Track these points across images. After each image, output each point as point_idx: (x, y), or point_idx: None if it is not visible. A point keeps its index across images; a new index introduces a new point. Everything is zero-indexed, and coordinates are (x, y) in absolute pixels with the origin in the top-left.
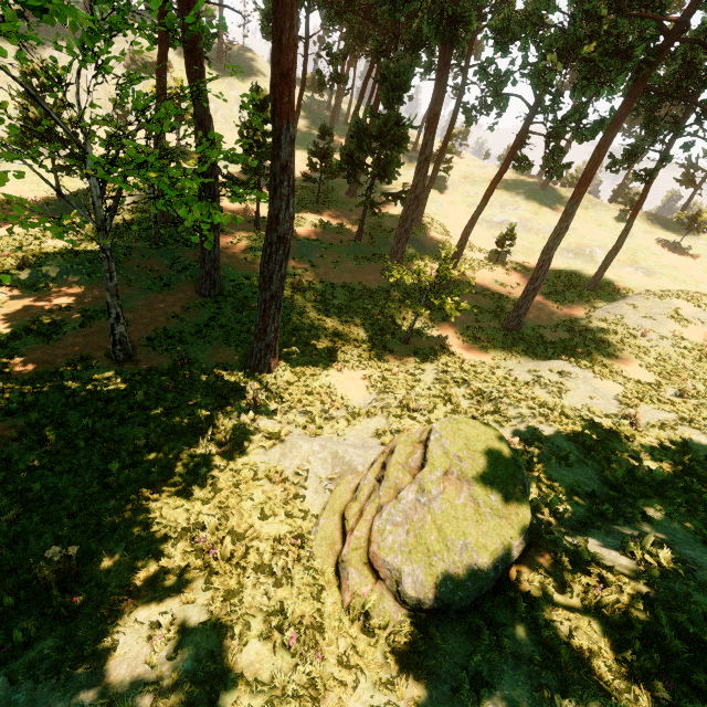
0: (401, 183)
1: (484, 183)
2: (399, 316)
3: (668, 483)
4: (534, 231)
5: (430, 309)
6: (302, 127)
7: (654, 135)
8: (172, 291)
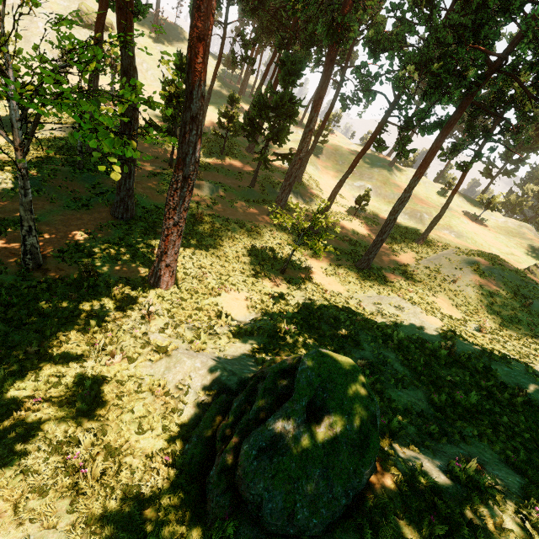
0: (289, 148)
1: (349, 156)
2: (278, 250)
3: (477, 406)
4: (382, 196)
5: (303, 247)
6: (216, 94)
7: (472, 138)
8: (89, 211)
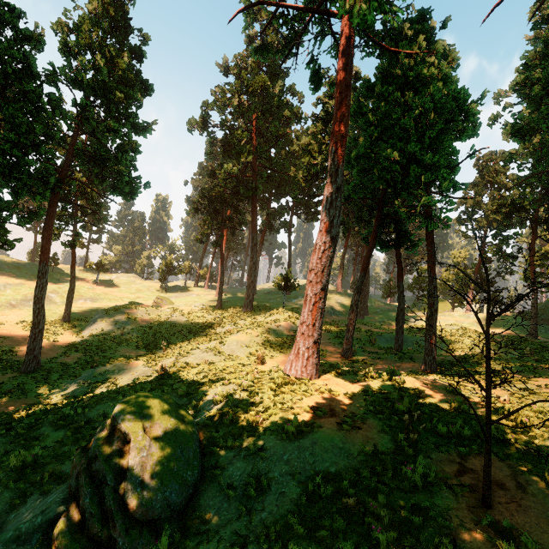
0: None
1: None
2: None
3: (199, 379)
4: None
5: None
6: None
7: (66, 221)
8: None
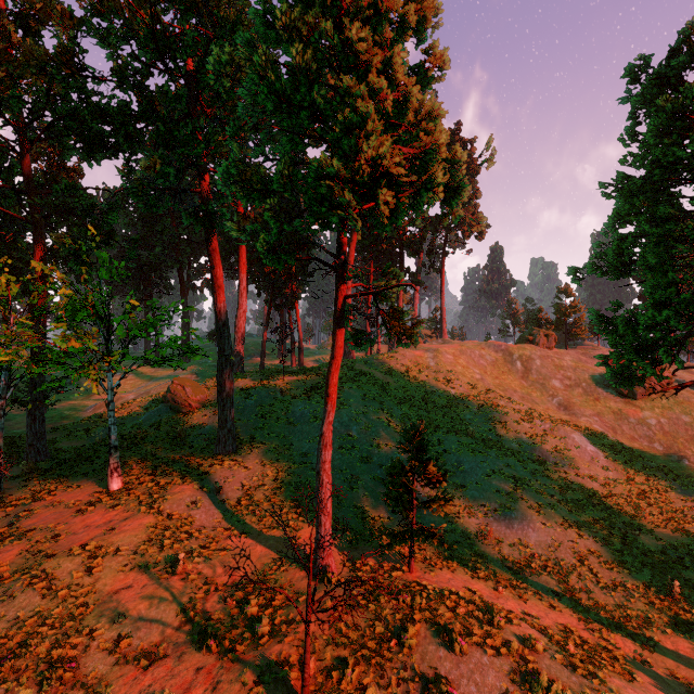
0: None
1: None
2: None
3: None
4: None
5: None
6: None
7: None
8: None
